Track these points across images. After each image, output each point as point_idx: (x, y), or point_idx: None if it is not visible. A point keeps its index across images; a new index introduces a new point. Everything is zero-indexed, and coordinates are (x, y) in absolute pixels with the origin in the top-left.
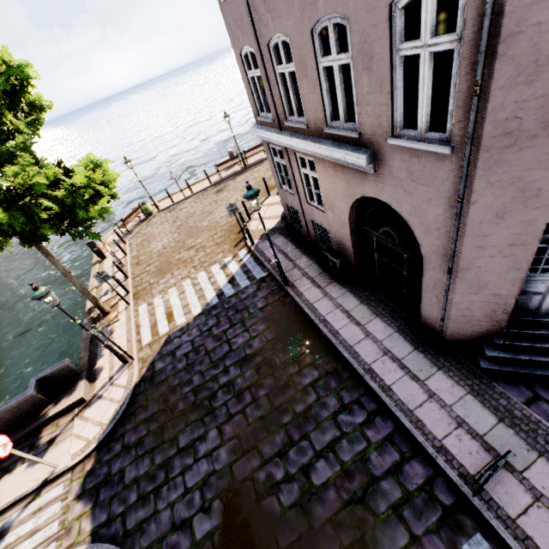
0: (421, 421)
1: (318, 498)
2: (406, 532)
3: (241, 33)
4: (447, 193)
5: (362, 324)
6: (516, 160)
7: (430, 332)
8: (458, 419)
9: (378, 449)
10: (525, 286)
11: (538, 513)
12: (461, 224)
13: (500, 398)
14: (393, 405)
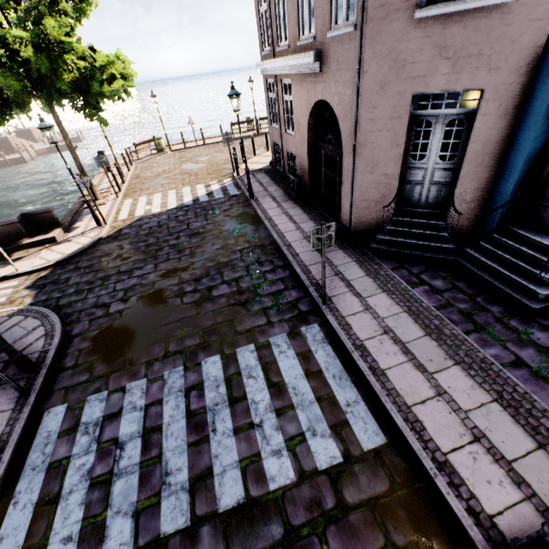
0: (310, 271)
1: (211, 301)
2: (265, 320)
3: None
4: (354, 70)
5: (298, 223)
6: (389, 32)
7: (345, 228)
8: (338, 272)
9: (270, 283)
10: (409, 175)
11: (363, 315)
12: (360, 96)
13: (375, 265)
14: (294, 262)
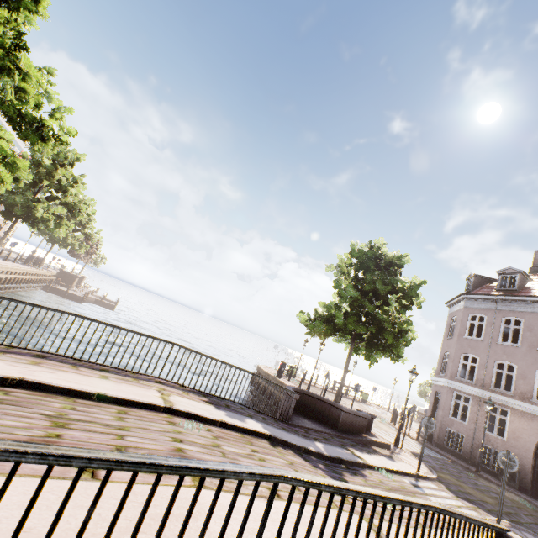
0: None
1: None
2: None
3: (471, 350)
4: None
5: None
6: None
7: None
8: None
9: None
10: None
11: None
12: None
13: None
14: None
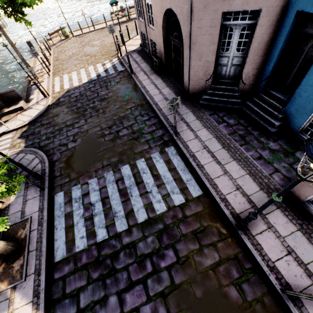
0: (168, 118)
1: (120, 138)
2: (148, 146)
3: None
4: None
5: (160, 89)
6: None
7: (186, 92)
8: (182, 118)
9: (148, 127)
10: (220, 60)
11: (194, 140)
12: (192, 12)
13: (201, 113)
14: (160, 114)
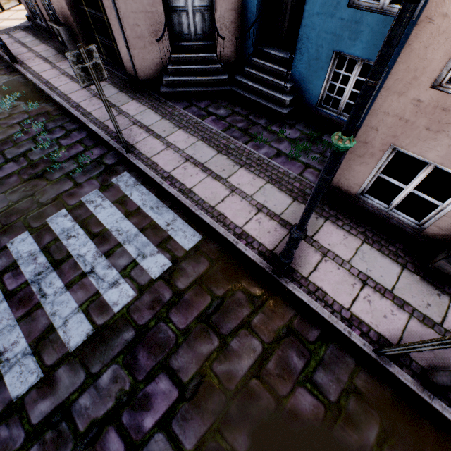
0: (107, 126)
1: None
2: (72, 183)
3: None
4: None
5: None
6: None
7: (133, 78)
8: (135, 121)
9: (67, 148)
10: None
11: (166, 152)
12: None
13: (169, 108)
14: (88, 121)
